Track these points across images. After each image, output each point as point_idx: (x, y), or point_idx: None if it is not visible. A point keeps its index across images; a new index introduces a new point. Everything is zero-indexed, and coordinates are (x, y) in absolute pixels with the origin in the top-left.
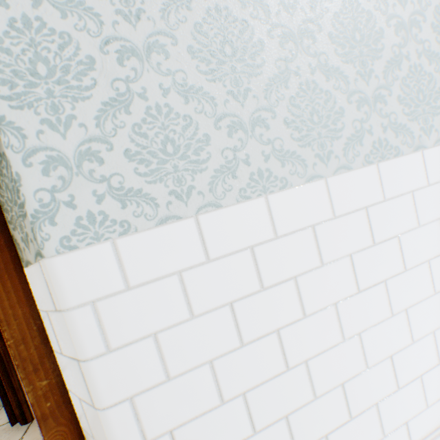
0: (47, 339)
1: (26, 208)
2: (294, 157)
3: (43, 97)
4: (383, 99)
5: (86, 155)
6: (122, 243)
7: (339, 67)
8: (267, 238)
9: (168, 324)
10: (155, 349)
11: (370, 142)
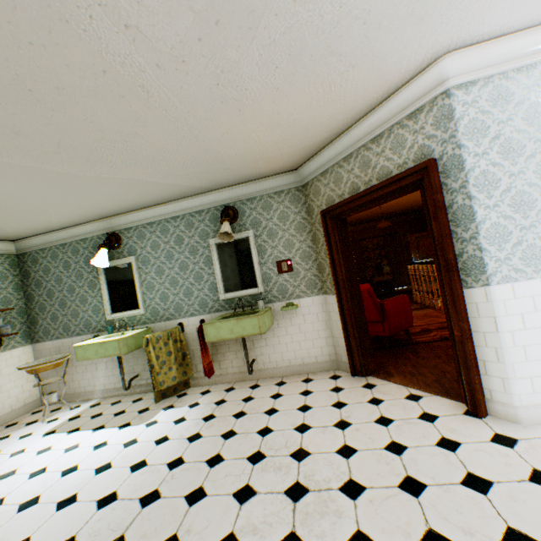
0: (466, 313)
1: (486, 272)
2: None
3: (496, 243)
4: None
5: (505, 258)
6: (513, 284)
7: None
8: None
9: (525, 311)
10: (520, 318)
11: None
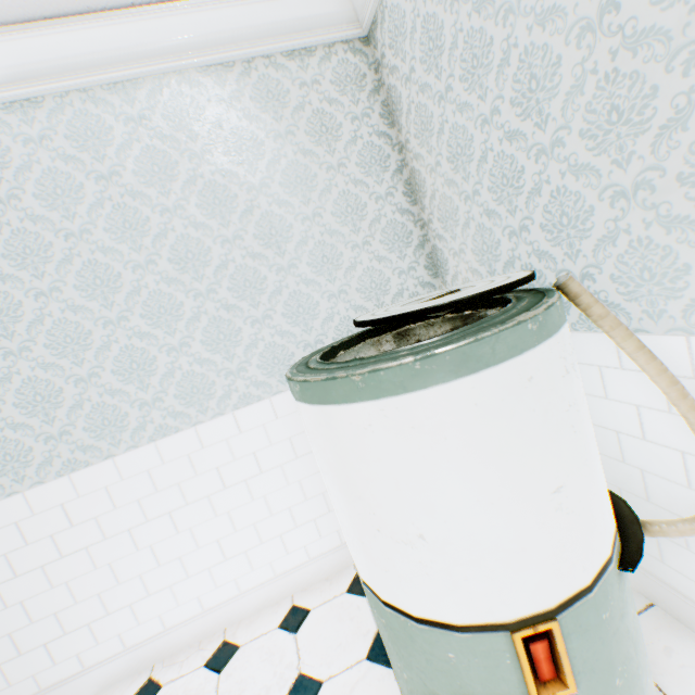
0: None
1: None
2: None
3: None
4: (70, 432)
5: None
6: None
7: (27, 421)
8: None
9: None
10: None
11: (62, 462)
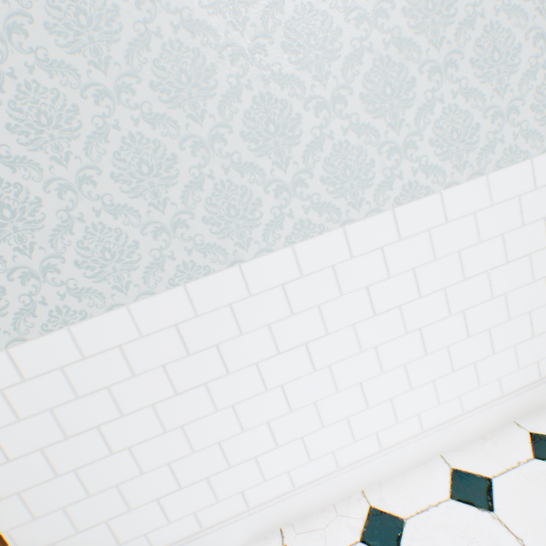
0: None
1: None
2: (92, 291)
3: None
4: (185, 223)
5: None
6: None
7: (129, 202)
8: (76, 359)
9: (0, 425)
10: None
11: (174, 266)
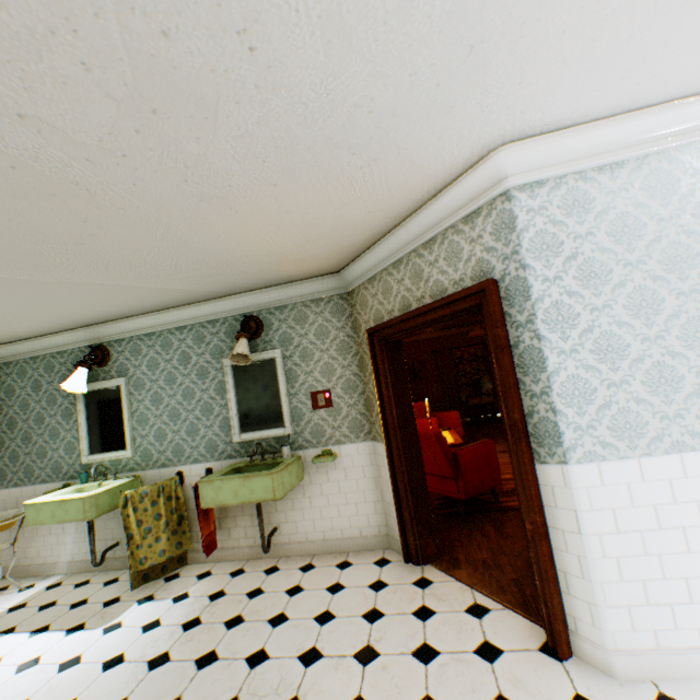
0: (541, 498)
1: (562, 444)
2: (699, 435)
3: (575, 403)
4: None
5: (589, 426)
6: (600, 464)
7: None
8: (678, 476)
9: (618, 506)
10: (611, 515)
11: None
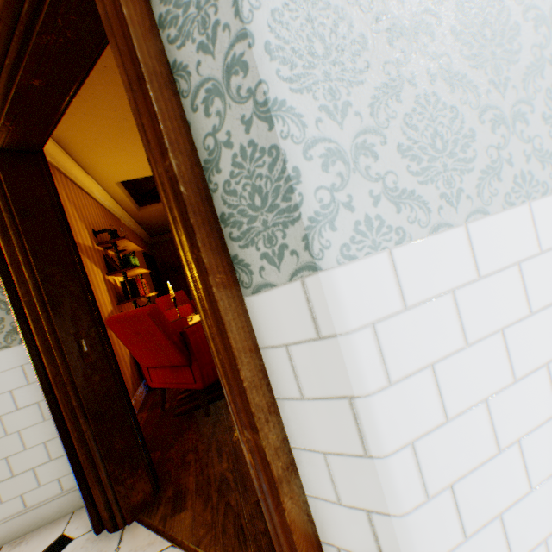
0: (269, 384)
1: (300, 211)
2: None
3: (320, 81)
4: None
5: (361, 149)
6: (397, 254)
7: None
8: (532, 253)
9: (443, 353)
10: (432, 384)
11: None
